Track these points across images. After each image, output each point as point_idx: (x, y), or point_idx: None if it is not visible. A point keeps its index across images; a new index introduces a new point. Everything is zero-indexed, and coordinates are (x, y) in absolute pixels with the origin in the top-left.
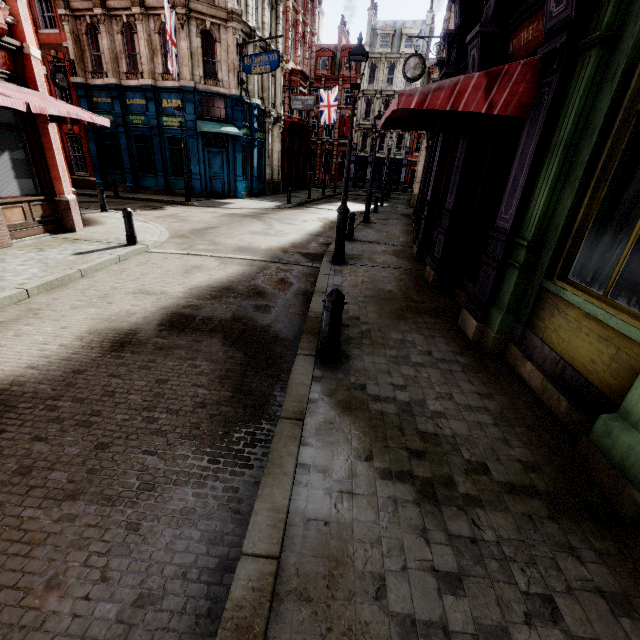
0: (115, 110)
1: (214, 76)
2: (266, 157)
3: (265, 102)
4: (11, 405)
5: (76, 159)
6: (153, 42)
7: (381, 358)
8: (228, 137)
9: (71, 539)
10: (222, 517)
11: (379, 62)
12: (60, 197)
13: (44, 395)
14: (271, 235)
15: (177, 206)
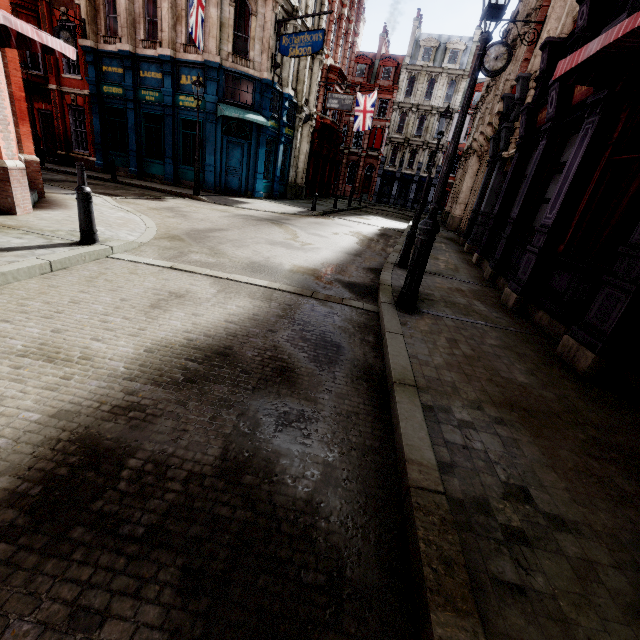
0: (126, 82)
1: (244, 55)
2: (292, 157)
3: (298, 95)
4: None
5: (77, 135)
6: (178, 7)
7: None
8: (252, 127)
9: None
10: None
11: (419, 75)
12: None
13: None
14: (296, 248)
15: (181, 199)
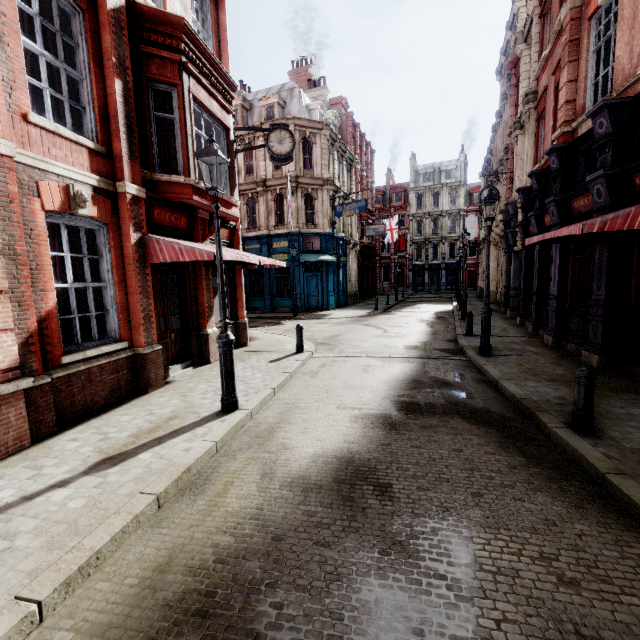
0: None
1: (312, 222)
2: (347, 274)
3: (346, 234)
4: (371, 467)
5: None
6: (269, 206)
7: (630, 428)
8: (322, 263)
9: (540, 553)
10: (638, 545)
11: (424, 192)
12: (241, 320)
13: (384, 460)
14: (394, 337)
15: (290, 320)
